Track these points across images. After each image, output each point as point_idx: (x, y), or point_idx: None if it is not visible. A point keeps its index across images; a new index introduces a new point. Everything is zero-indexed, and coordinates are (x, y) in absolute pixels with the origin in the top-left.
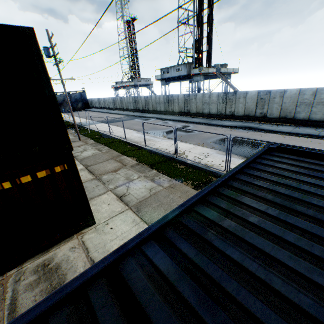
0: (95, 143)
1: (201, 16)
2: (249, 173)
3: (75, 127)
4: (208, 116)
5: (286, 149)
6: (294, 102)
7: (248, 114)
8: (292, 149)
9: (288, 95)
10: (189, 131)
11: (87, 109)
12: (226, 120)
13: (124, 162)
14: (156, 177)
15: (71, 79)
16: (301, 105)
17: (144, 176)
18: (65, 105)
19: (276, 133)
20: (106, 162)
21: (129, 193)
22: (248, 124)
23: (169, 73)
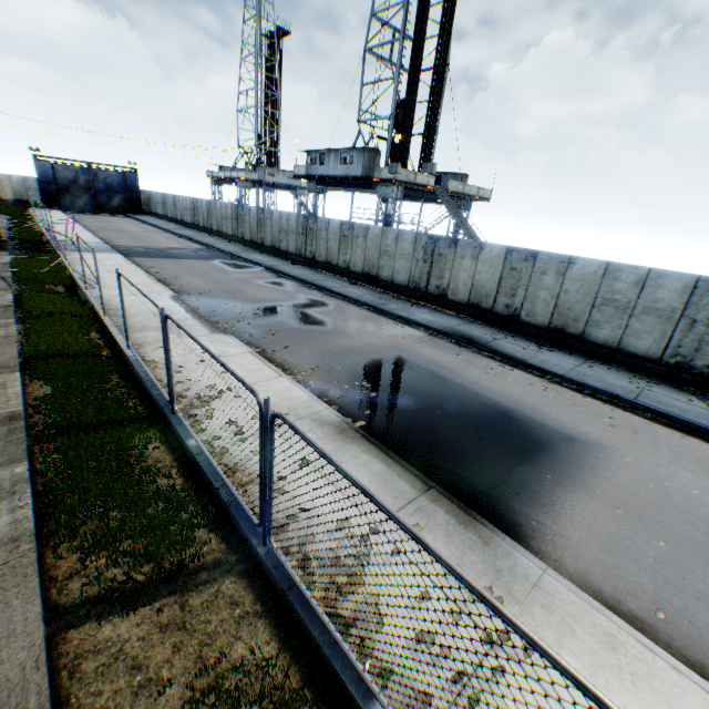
0: (6, 305)
1: (419, 47)
2: None
3: (34, 249)
4: (388, 287)
5: None
6: (590, 294)
7: (478, 303)
8: None
9: (578, 275)
10: (310, 321)
11: (135, 213)
12: (426, 306)
13: None
14: None
15: None
16: (606, 305)
17: None
18: (76, 193)
19: (530, 372)
20: None
21: None
22: (472, 328)
23: (324, 165)
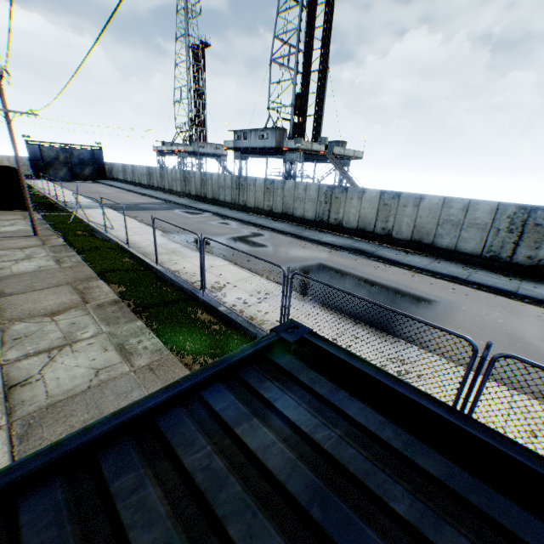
0: (63, 245)
1: (308, 57)
2: (104, 474)
3: (51, 208)
4: (301, 221)
5: (321, 349)
6: (435, 217)
7: (364, 228)
8: (334, 354)
9: (427, 206)
10: (257, 245)
11: (101, 180)
12: (329, 232)
13: (90, 294)
14: (133, 338)
15: (29, 114)
16: (445, 224)
17: (108, 333)
18: (57, 167)
19: (402, 268)
20: (50, 291)
21: (43, 378)
22: (362, 244)
23: (247, 140)
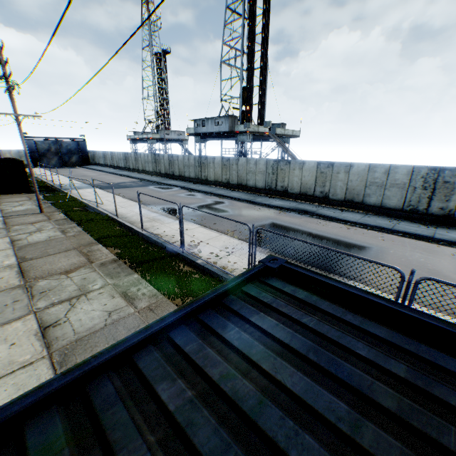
0: (65, 218)
1: (251, 58)
2: (178, 344)
3: (49, 191)
4: (253, 190)
5: (295, 272)
6: (363, 180)
7: (305, 192)
8: (305, 274)
9: (356, 172)
10: (220, 211)
11: (86, 165)
12: (277, 198)
13: (93, 255)
14: (133, 287)
15: (34, 116)
16: (372, 185)
17: (113, 284)
18: (50, 157)
19: (339, 222)
20: (61, 255)
21: (68, 320)
22: (305, 206)
23: (205, 127)
